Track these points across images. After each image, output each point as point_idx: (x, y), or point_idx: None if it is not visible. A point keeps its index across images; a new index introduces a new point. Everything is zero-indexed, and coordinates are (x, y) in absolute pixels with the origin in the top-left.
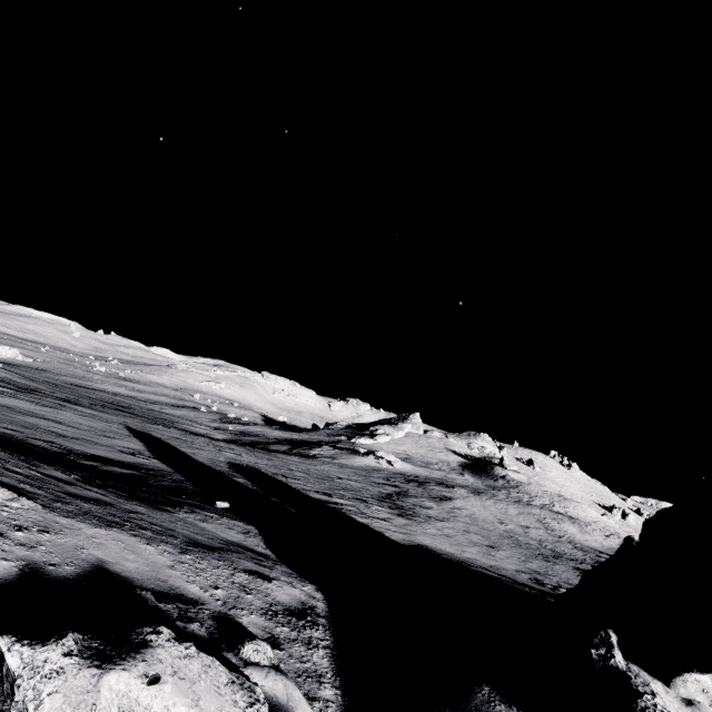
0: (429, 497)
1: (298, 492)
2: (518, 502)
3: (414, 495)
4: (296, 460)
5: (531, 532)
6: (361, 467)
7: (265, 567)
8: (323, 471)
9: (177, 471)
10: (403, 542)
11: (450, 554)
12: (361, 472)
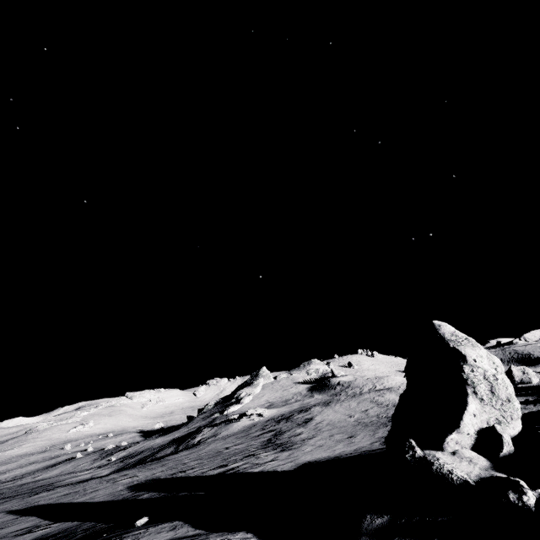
0: (298, 425)
1: (199, 477)
2: (354, 396)
3: (286, 430)
4: (185, 453)
5: (370, 412)
6: (239, 431)
7: (202, 539)
8: (211, 450)
9: (83, 520)
10: (292, 468)
11: (326, 457)
12: (241, 434)
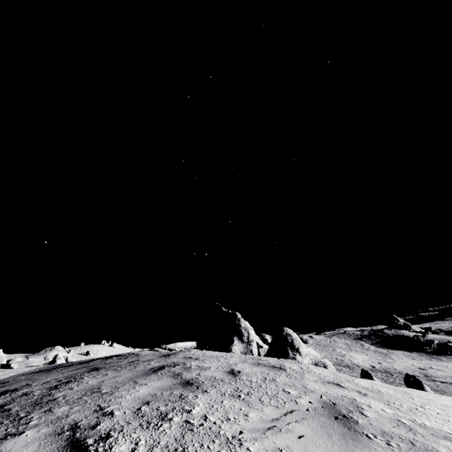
0: None
1: None
2: None
3: None
4: None
5: None
6: None
7: None
8: None
9: None
10: None
11: None
12: None
